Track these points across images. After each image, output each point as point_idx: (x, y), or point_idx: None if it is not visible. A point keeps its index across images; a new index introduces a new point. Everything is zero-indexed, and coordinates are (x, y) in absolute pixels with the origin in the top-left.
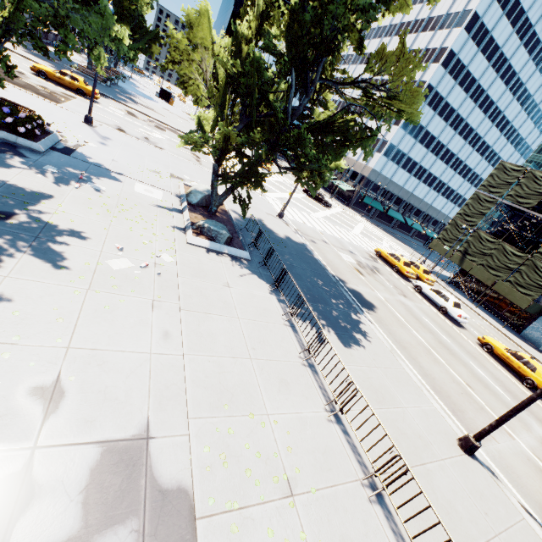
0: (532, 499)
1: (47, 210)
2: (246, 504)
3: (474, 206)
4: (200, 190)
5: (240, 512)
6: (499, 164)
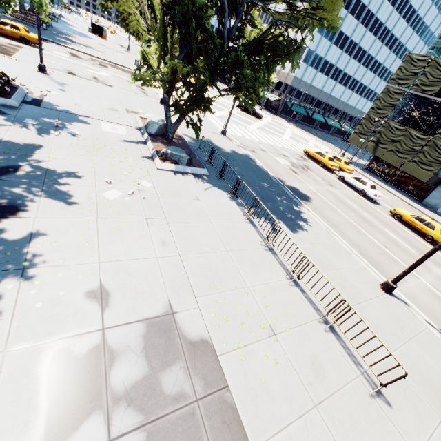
0: (432, 315)
1: (42, 159)
2: (247, 343)
3: (385, 99)
4: (155, 120)
5: (244, 348)
6: (406, 57)
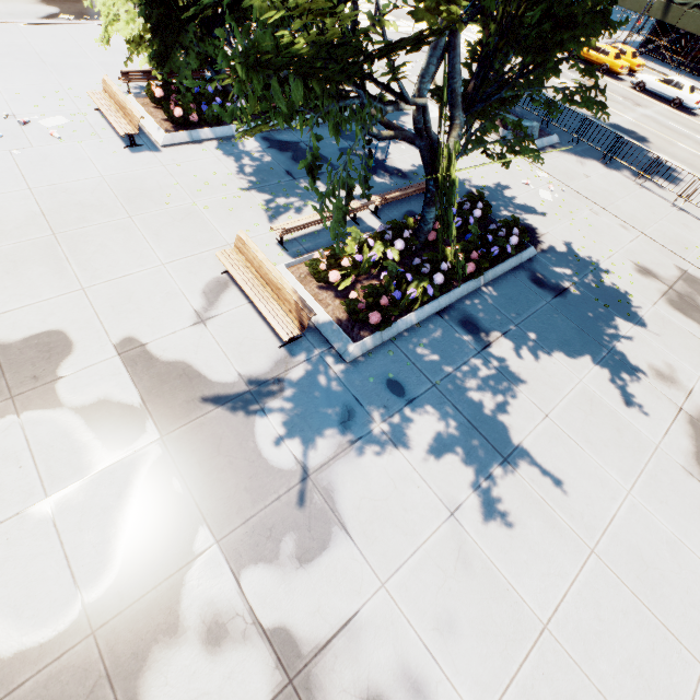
0: None
1: (465, 178)
2: None
3: None
4: None
5: None
6: None
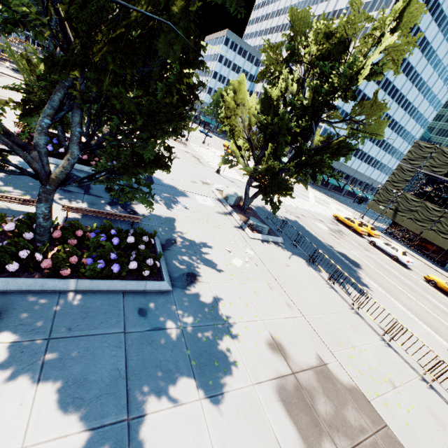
0: None
1: (182, 231)
2: (382, 393)
3: (399, 175)
4: (230, 193)
5: (382, 397)
6: (415, 143)
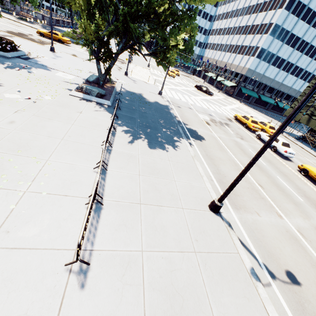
0: (265, 249)
1: None
2: None
3: None
4: (98, 75)
5: None
6: None
